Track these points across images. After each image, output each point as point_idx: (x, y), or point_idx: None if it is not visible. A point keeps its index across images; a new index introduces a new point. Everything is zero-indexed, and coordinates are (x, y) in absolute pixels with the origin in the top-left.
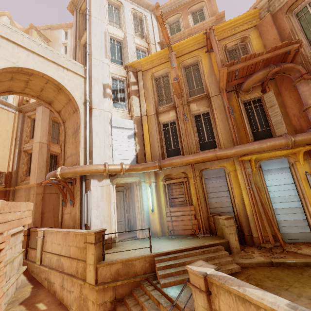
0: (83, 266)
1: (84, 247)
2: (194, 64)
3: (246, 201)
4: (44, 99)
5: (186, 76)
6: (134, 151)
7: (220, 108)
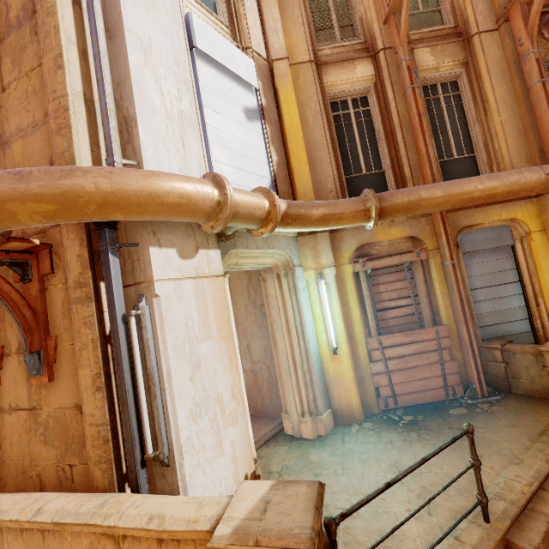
0: None
1: None
2: None
3: None
4: None
5: None
6: (267, 167)
7: (501, 67)
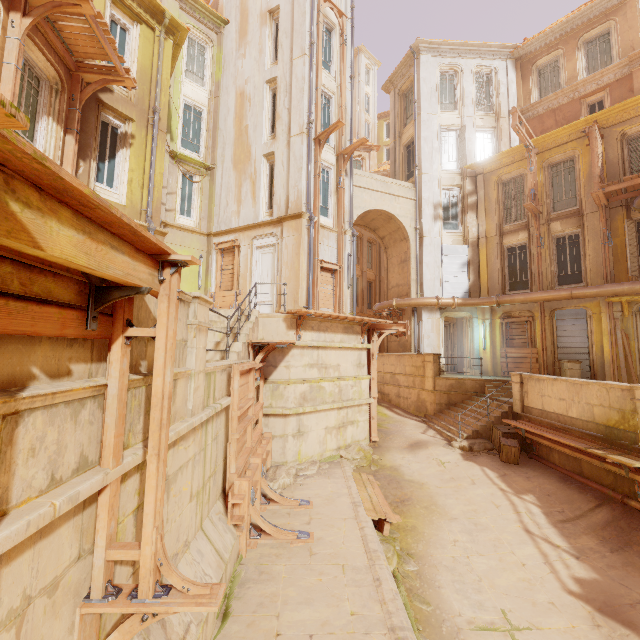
0: (421, 379)
1: (421, 365)
2: (568, 160)
3: (605, 349)
4: (370, 227)
5: (551, 179)
6: (467, 283)
7: (596, 231)
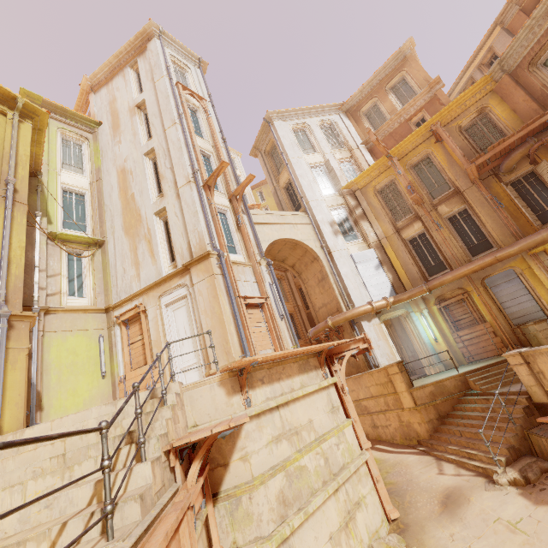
0: (394, 398)
1: (387, 381)
2: (424, 159)
3: None
4: (278, 259)
5: (418, 176)
6: (388, 282)
7: (480, 200)
